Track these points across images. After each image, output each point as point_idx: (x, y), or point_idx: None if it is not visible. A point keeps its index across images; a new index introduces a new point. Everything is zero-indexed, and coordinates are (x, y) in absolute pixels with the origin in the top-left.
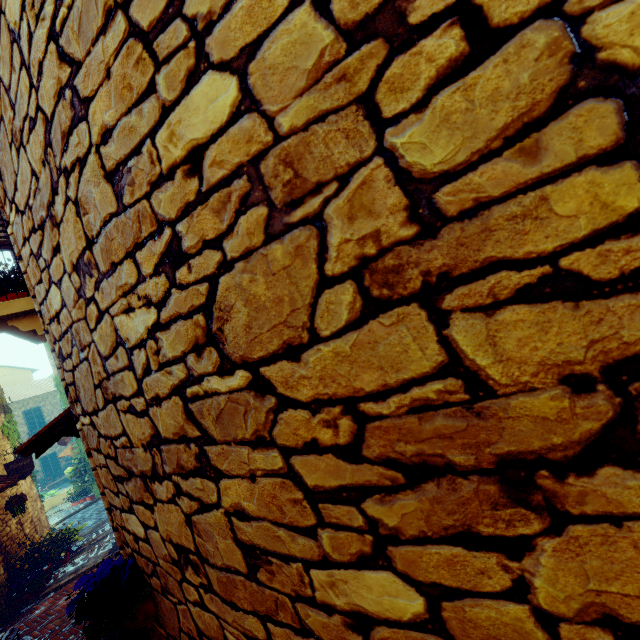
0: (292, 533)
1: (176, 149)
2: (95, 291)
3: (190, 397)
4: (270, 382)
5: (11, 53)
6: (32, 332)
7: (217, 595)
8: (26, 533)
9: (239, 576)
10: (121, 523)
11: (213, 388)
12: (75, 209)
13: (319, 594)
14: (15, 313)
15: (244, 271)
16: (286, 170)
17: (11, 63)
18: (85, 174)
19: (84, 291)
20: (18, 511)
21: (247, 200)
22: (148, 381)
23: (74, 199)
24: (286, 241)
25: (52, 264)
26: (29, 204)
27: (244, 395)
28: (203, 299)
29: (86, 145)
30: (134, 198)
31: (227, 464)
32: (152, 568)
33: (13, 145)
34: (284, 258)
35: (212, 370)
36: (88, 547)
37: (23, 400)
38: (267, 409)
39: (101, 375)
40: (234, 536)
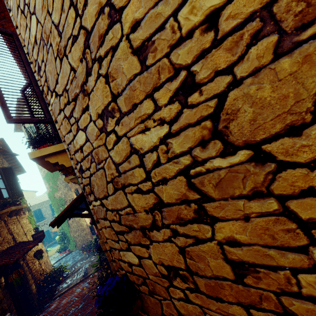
0: (282, 251)
1: (195, 17)
2: (115, 126)
3: (193, 175)
4: (270, 154)
5: (62, 2)
6: (51, 165)
7: (202, 294)
8: (43, 268)
9: (226, 281)
10: (118, 257)
11: (214, 166)
12: (104, 80)
13: (305, 290)
14: (48, 154)
15: (251, 84)
16: (298, 4)
17: (61, 8)
18: (116, 55)
19: (105, 128)
20: (39, 257)
21: (258, 35)
22: (156, 171)
23: (104, 74)
24: (294, 55)
25: (80, 119)
26: (66, 89)
27: (244, 166)
28: (211, 110)
29: (118, 37)
30: (155, 59)
31: (222, 213)
32: (142, 281)
33: (57, 58)
34: (291, 67)
35: (215, 155)
36: (71, 274)
37: (32, 206)
38: (266, 172)
39: (113, 175)
40: (224, 257)
